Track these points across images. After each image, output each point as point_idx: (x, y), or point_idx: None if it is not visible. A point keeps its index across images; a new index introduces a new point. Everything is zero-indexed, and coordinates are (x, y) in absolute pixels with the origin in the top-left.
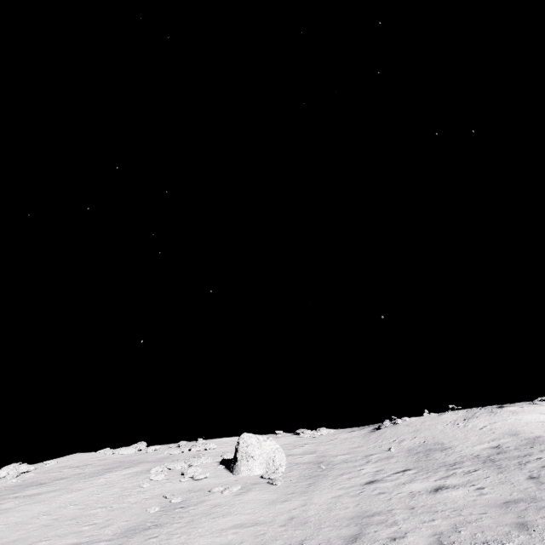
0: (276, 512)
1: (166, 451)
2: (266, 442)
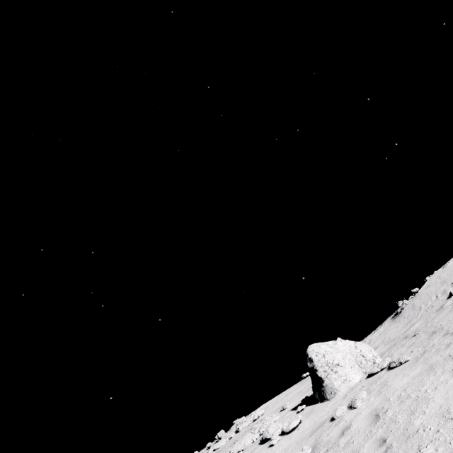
0: None
1: (209, 450)
2: (338, 344)
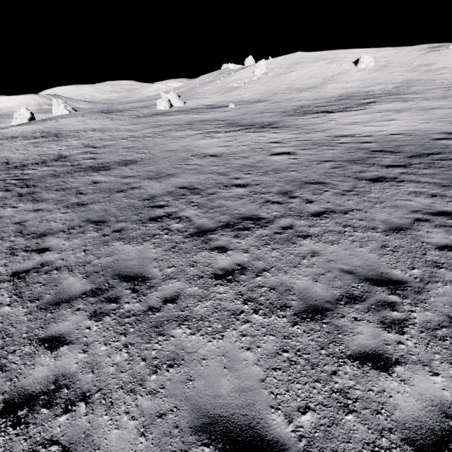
0: (362, 76)
1: (333, 55)
2: (369, 58)
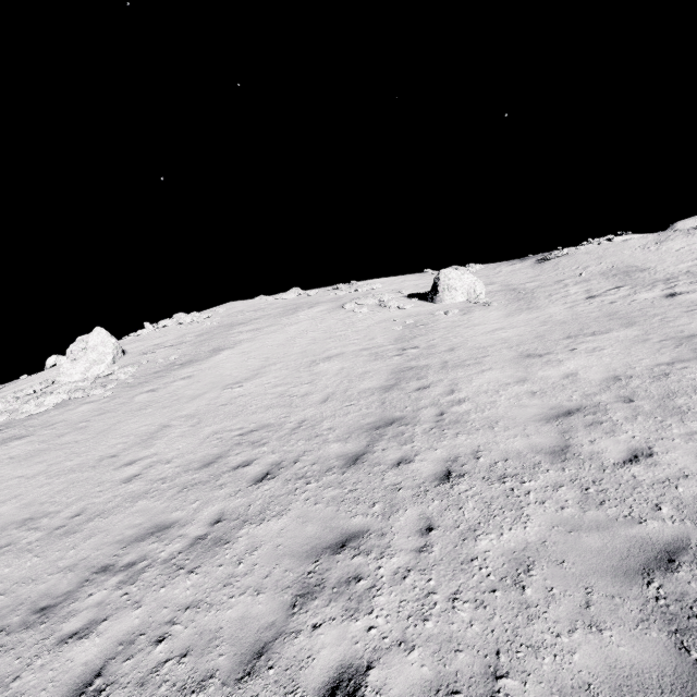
0: (522, 320)
1: (331, 294)
2: (464, 276)
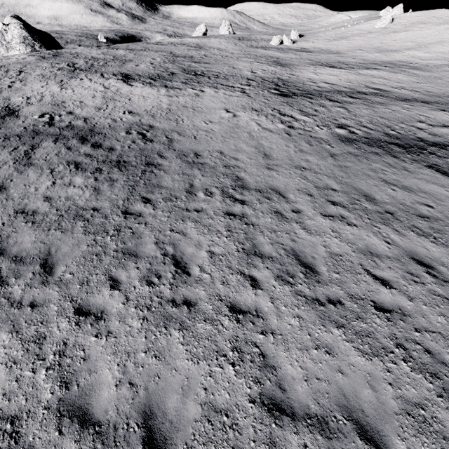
0: None
1: None
2: None
